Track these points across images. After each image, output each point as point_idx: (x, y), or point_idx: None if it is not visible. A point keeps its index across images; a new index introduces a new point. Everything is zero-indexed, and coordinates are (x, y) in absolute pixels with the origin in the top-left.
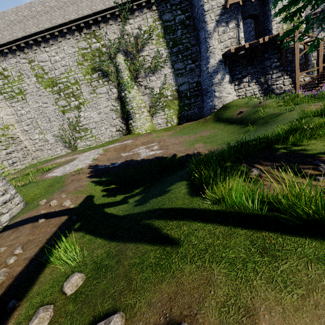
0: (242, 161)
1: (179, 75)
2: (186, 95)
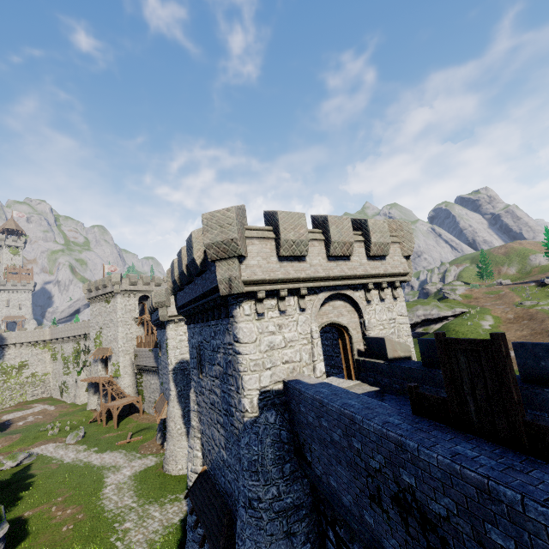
0: None
1: None
2: None
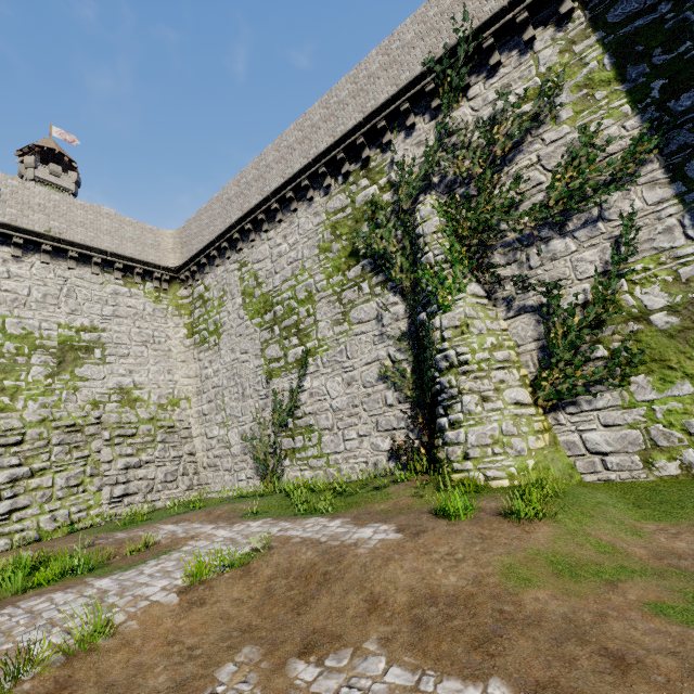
0: None
1: None
2: None
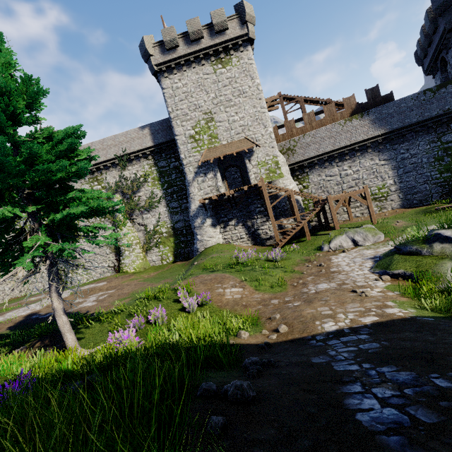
0: (43, 337)
1: (174, 213)
2: (182, 232)
